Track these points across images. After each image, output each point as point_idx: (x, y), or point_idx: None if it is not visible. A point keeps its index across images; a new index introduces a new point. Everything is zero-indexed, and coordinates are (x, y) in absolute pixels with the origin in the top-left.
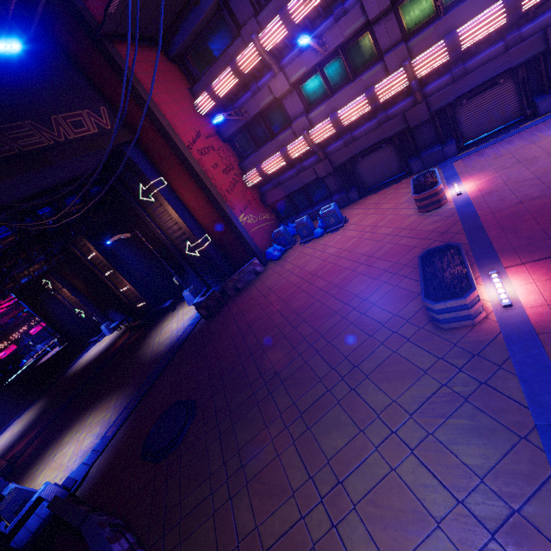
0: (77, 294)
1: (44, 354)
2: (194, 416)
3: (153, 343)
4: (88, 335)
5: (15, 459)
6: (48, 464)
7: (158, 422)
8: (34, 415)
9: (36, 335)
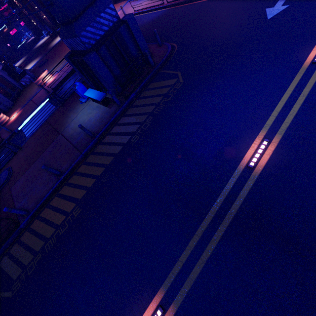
0: (30, 12)
1: (29, 38)
2: (47, 61)
3: (52, 44)
4: (42, 34)
5: (20, 67)
6: (26, 68)
7: (42, 62)
8: (24, 59)
9: (24, 26)
